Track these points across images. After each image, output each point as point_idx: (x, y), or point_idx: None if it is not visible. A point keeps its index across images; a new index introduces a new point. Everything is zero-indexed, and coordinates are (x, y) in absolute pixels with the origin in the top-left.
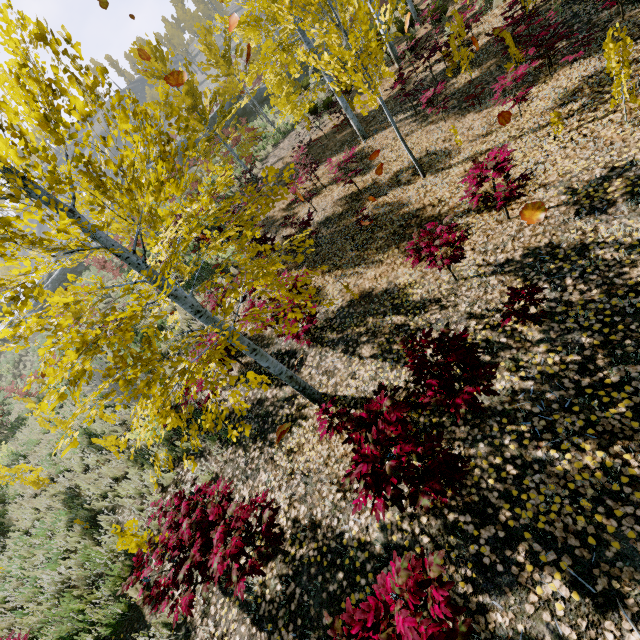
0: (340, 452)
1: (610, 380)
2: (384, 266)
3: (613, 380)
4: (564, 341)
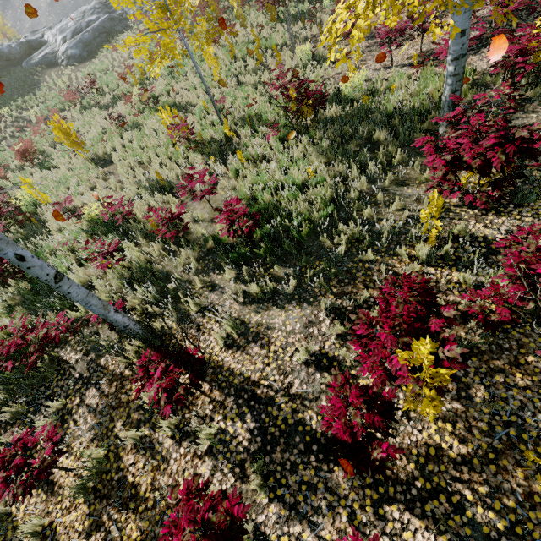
0: (442, 36)
1: None
2: None
3: None
4: None
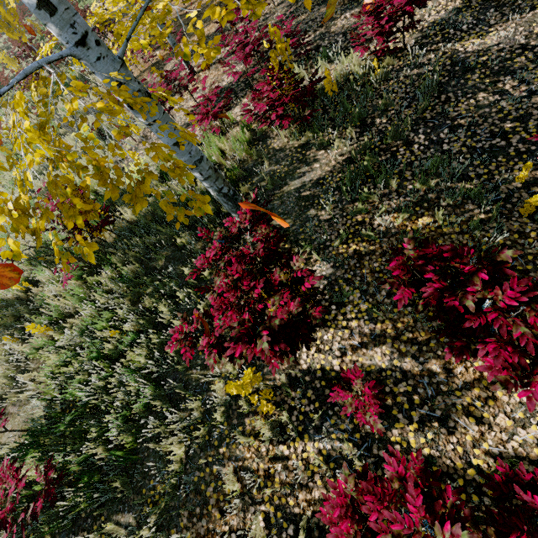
0: (212, 77)
1: (298, 6)
2: (211, 25)
3: (299, 6)
4: (286, 6)
